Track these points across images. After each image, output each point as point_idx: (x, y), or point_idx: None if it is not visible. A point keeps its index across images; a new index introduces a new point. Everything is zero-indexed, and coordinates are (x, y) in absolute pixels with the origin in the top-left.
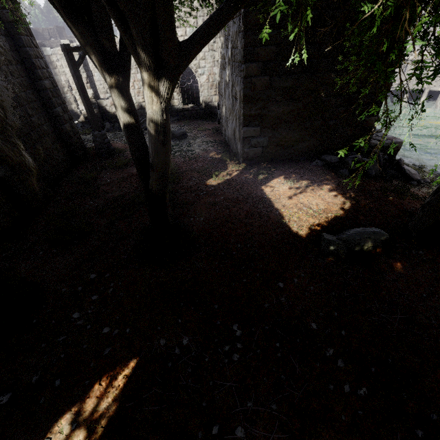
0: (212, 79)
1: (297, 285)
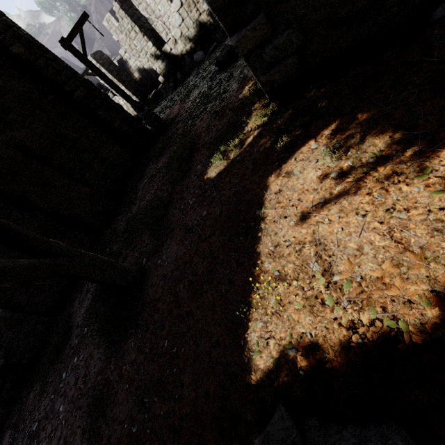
0: None
1: None
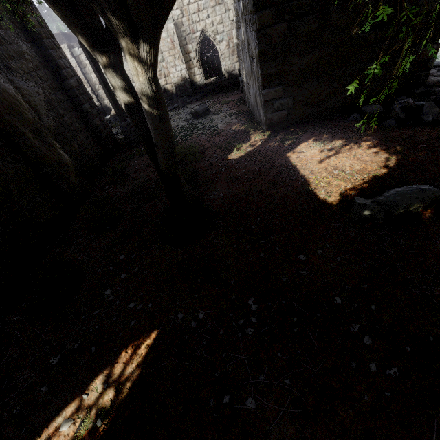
0: (233, 44)
1: (321, 257)
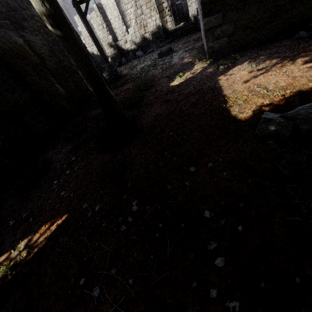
0: None
1: (209, 170)
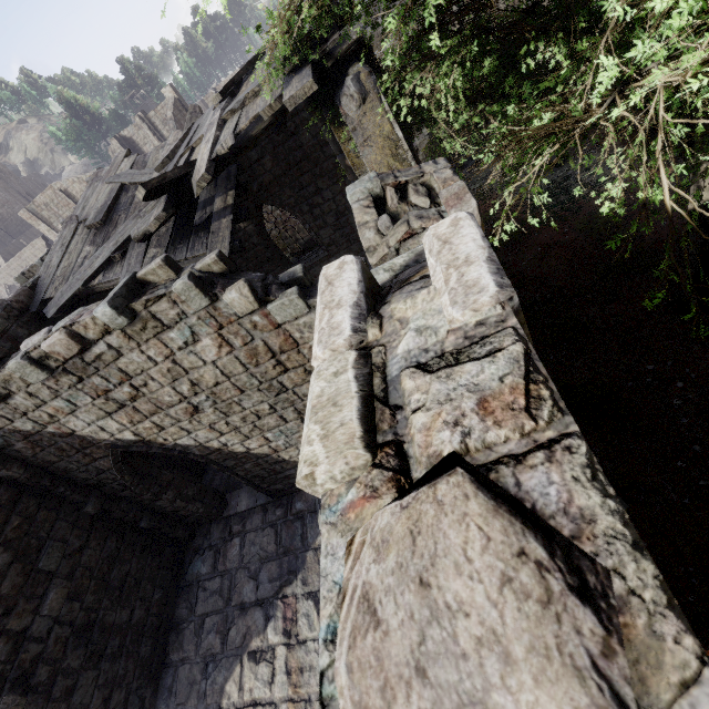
0: None
1: None
